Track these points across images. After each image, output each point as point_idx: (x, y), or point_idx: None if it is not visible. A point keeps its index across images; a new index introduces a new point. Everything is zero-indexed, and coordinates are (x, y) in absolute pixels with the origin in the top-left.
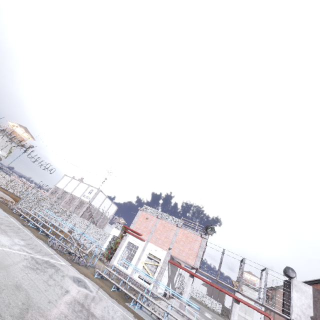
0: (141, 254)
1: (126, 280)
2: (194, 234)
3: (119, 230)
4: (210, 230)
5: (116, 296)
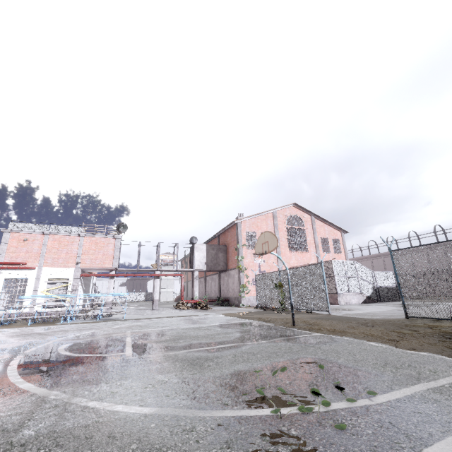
0: (36, 285)
1: (42, 310)
2: (105, 238)
3: None
4: (123, 228)
5: (39, 325)
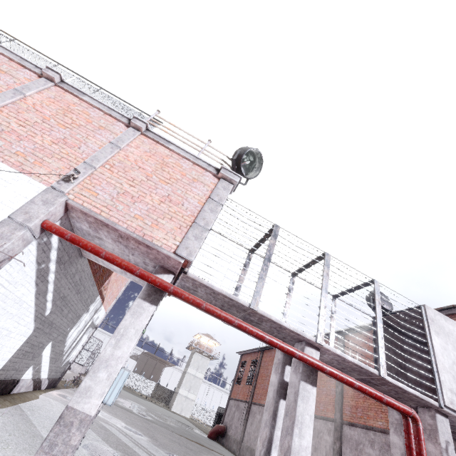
0: None
1: None
2: (193, 163)
3: None
4: (244, 172)
5: None
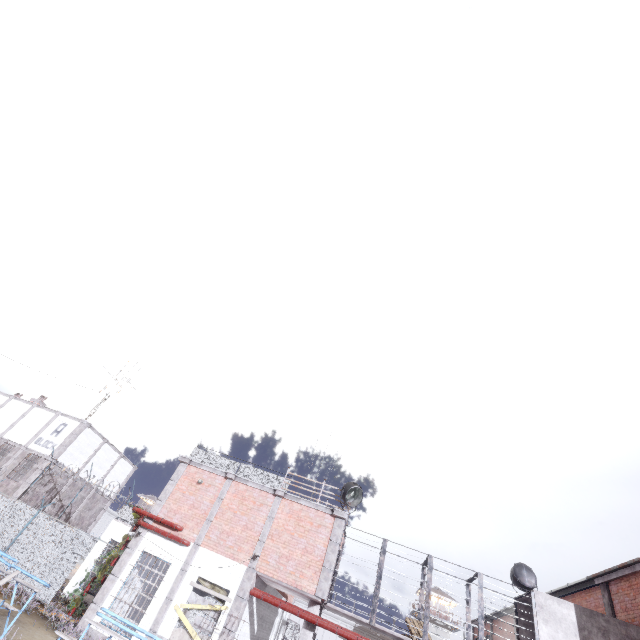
0: (175, 585)
1: None
2: (317, 510)
3: (127, 525)
4: (353, 497)
5: None
